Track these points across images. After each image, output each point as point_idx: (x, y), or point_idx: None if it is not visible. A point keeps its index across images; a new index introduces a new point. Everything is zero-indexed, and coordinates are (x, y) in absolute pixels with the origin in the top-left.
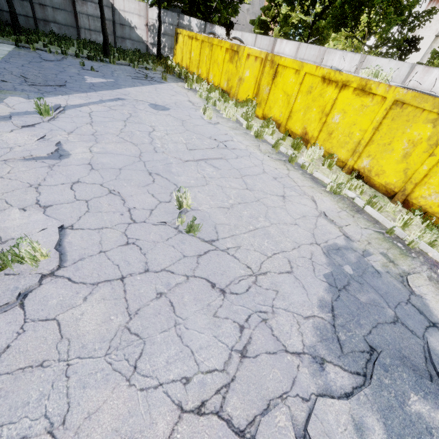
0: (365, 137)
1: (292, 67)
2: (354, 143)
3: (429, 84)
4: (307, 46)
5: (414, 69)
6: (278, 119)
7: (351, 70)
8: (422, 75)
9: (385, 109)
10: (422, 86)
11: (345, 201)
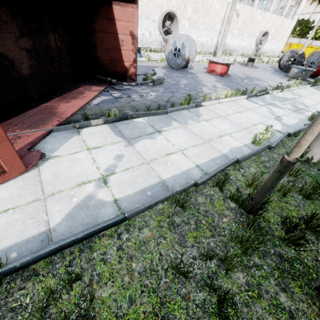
0: None
1: (295, 45)
2: None
3: (316, 44)
4: None
5: (313, 41)
6: None
7: (297, 42)
8: (315, 42)
9: (315, 49)
10: (315, 44)
11: None
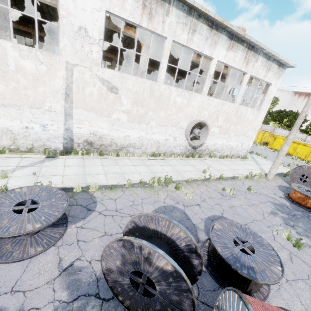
0: (308, 154)
1: (281, 138)
2: (305, 155)
3: None
4: (266, 126)
5: (307, 136)
6: (277, 149)
7: (286, 134)
8: (310, 138)
9: None
10: None
11: (310, 165)
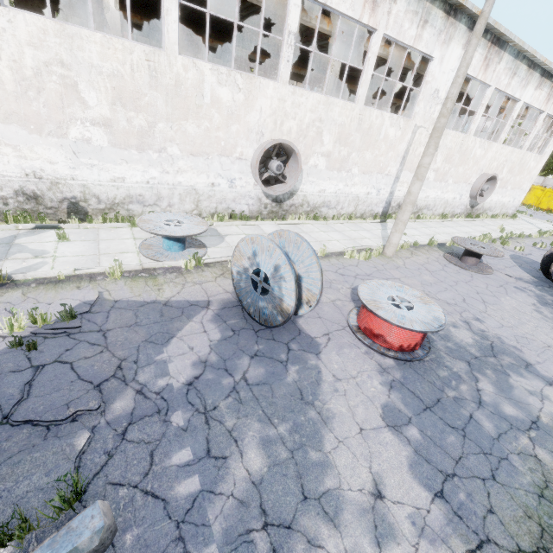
0: None
1: (539, 189)
2: None
3: None
4: None
5: None
6: (532, 205)
7: (539, 183)
8: None
9: None
10: None
11: None
